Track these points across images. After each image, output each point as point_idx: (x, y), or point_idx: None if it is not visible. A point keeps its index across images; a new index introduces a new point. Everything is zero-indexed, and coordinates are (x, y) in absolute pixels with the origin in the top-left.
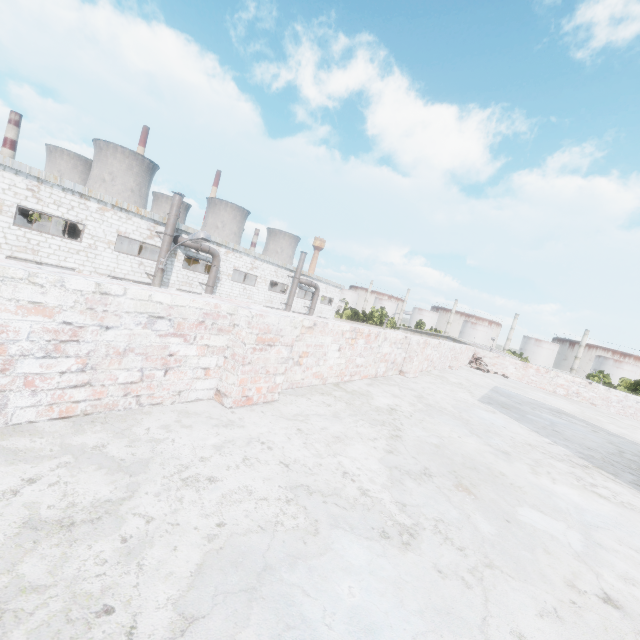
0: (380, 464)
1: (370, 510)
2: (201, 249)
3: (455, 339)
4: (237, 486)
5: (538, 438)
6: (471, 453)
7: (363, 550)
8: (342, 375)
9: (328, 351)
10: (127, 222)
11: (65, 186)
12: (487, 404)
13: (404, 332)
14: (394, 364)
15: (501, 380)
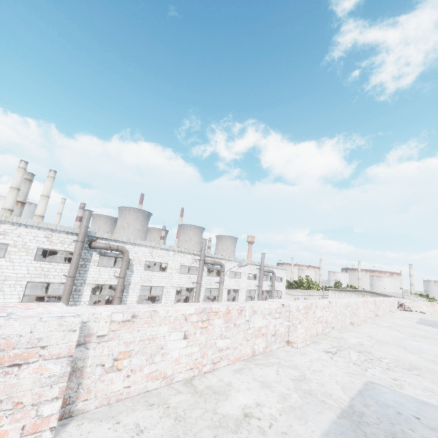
0: (402, 334)
1: (408, 339)
2: (216, 264)
3: (372, 292)
4: (382, 335)
5: None
6: (423, 334)
7: (412, 341)
8: (364, 317)
9: (360, 309)
10: (183, 257)
11: (162, 247)
12: (420, 324)
13: (333, 292)
14: (373, 312)
15: (421, 315)
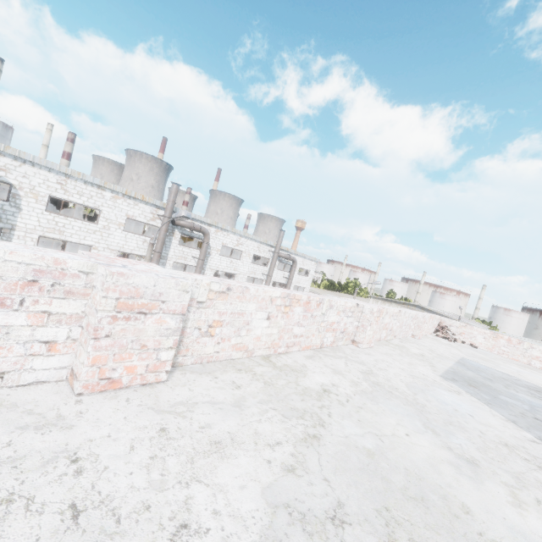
0: (261, 499)
1: None
2: (194, 228)
3: (423, 307)
4: None
5: (516, 432)
6: (420, 465)
7: None
8: (275, 346)
9: (252, 320)
10: (134, 207)
11: (86, 180)
12: (451, 381)
13: (375, 300)
14: (344, 333)
15: (469, 350)
